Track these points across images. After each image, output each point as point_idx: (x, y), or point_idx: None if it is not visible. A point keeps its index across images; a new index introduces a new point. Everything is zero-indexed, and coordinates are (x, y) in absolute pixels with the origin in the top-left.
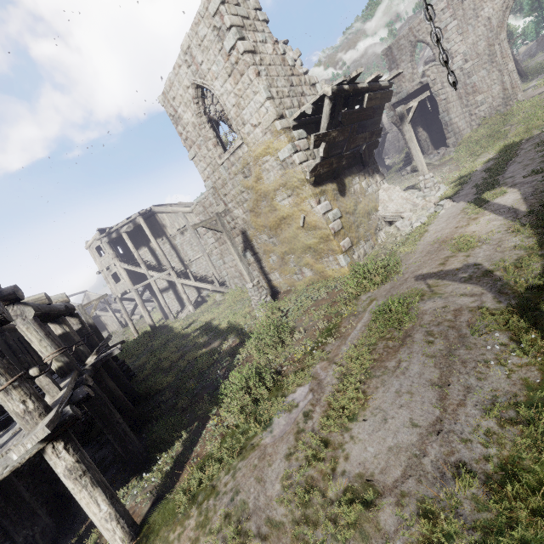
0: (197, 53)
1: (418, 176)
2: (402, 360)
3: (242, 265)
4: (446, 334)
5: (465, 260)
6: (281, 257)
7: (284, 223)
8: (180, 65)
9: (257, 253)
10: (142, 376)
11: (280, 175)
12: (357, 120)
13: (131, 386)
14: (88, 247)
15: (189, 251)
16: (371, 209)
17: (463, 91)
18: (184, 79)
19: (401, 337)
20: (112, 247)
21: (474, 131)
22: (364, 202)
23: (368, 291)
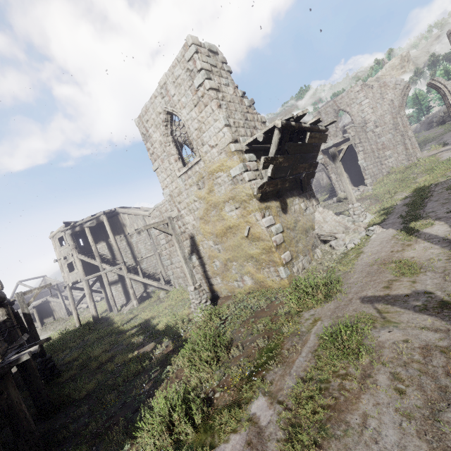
0: (171, 87)
1: (343, 205)
2: (368, 415)
3: (186, 268)
4: (420, 382)
5: (412, 286)
6: (224, 263)
7: (230, 232)
8: (156, 96)
9: (202, 257)
10: (65, 377)
11: (230, 189)
12: (300, 152)
13: (45, 392)
14: (52, 237)
15: (143, 249)
16: (308, 227)
17: (375, 147)
18: (157, 107)
19: (359, 375)
20: (74, 239)
21: (385, 176)
22: (302, 221)
23: (311, 309)
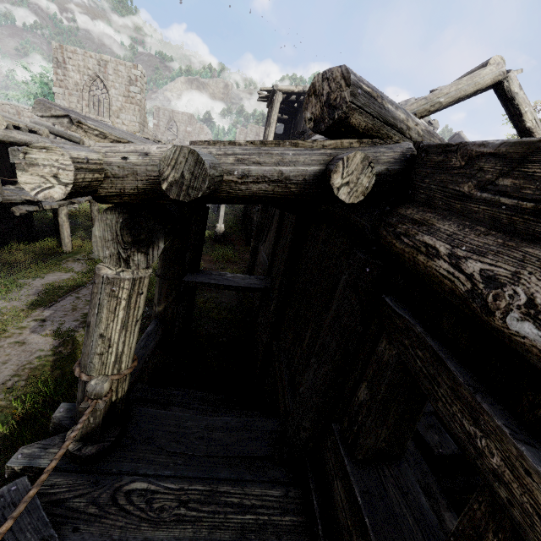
0: (111, 69)
1: None
2: None
3: None
4: None
5: None
6: None
7: None
8: (93, 58)
9: None
10: None
11: None
12: None
13: None
14: None
15: None
16: None
17: None
18: (89, 63)
19: None
20: None
21: None
22: None
23: None
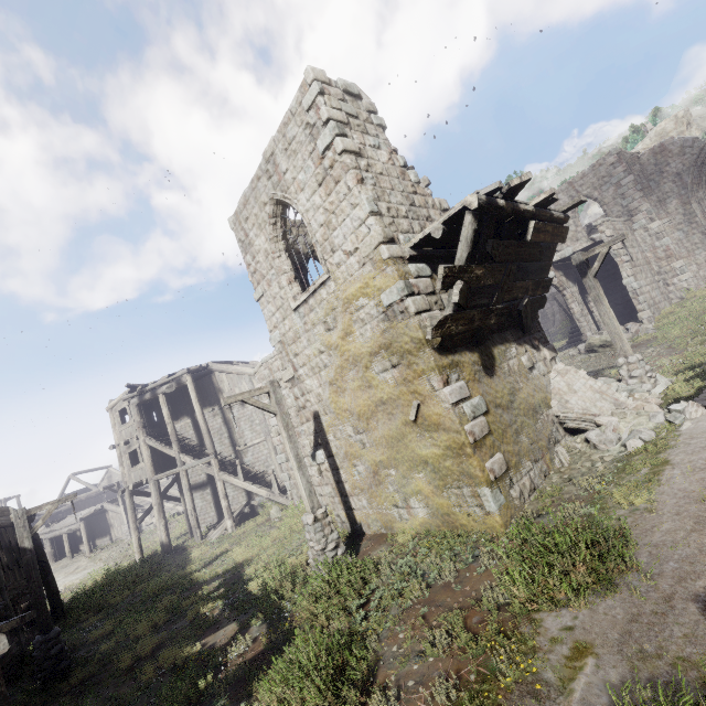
0: (282, 159)
1: (600, 358)
2: None
3: (301, 477)
4: None
5: None
6: (373, 469)
7: (382, 411)
8: (260, 177)
9: (333, 455)
10: (73, 681)
11: (381, 330)
12: (516, 258)
13: None
14: (110, 409)
15: (248, 430)
16: (538, 403)
17: (651, 255)
18: (261, 194)
19: None
20: (141, 412)
21: (677, 305)
22: (526, 390)
23: (561, 608)
